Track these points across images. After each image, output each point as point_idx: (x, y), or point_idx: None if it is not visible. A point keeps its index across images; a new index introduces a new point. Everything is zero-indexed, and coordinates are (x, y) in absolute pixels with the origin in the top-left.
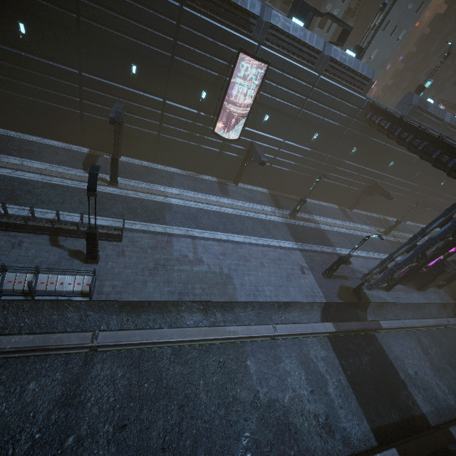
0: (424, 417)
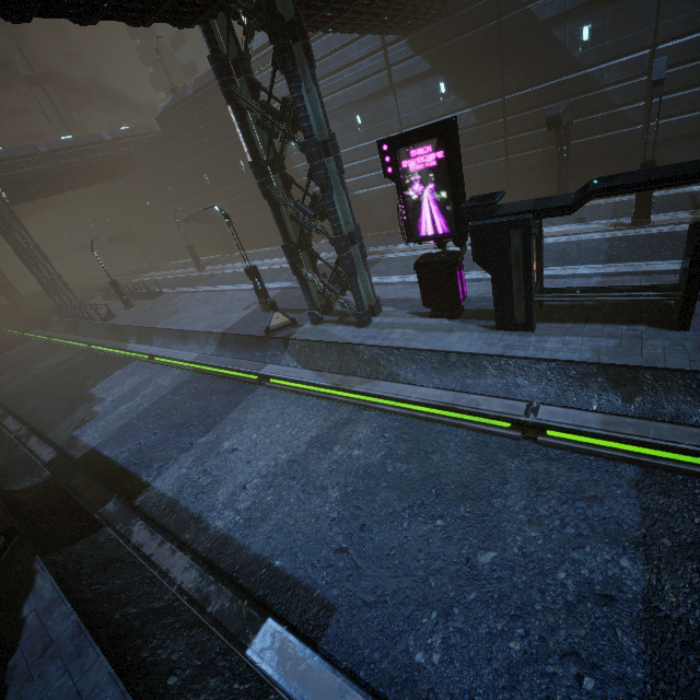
0: (144, 487)
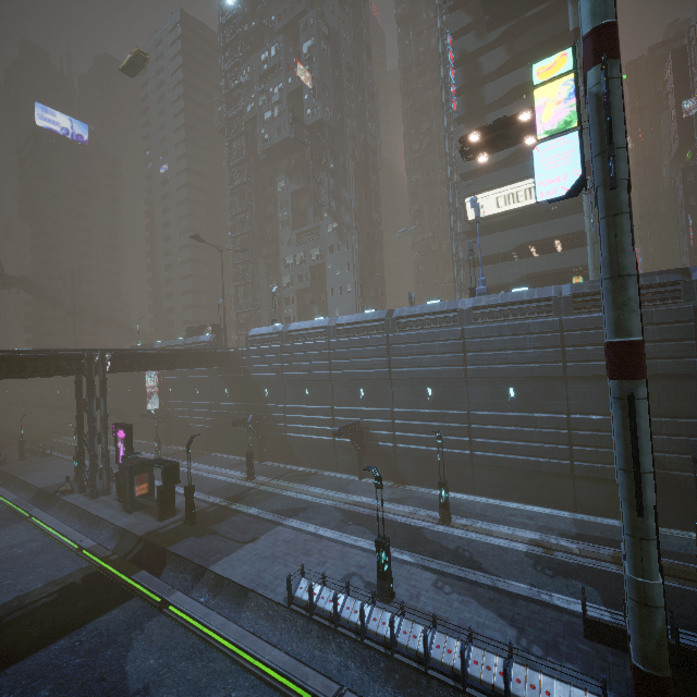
0: None
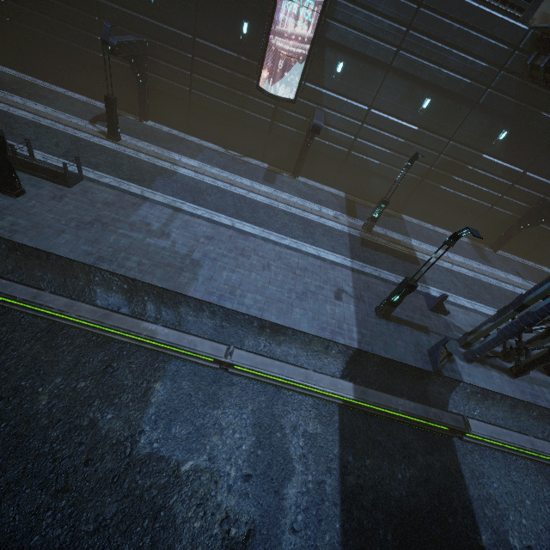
0: None
